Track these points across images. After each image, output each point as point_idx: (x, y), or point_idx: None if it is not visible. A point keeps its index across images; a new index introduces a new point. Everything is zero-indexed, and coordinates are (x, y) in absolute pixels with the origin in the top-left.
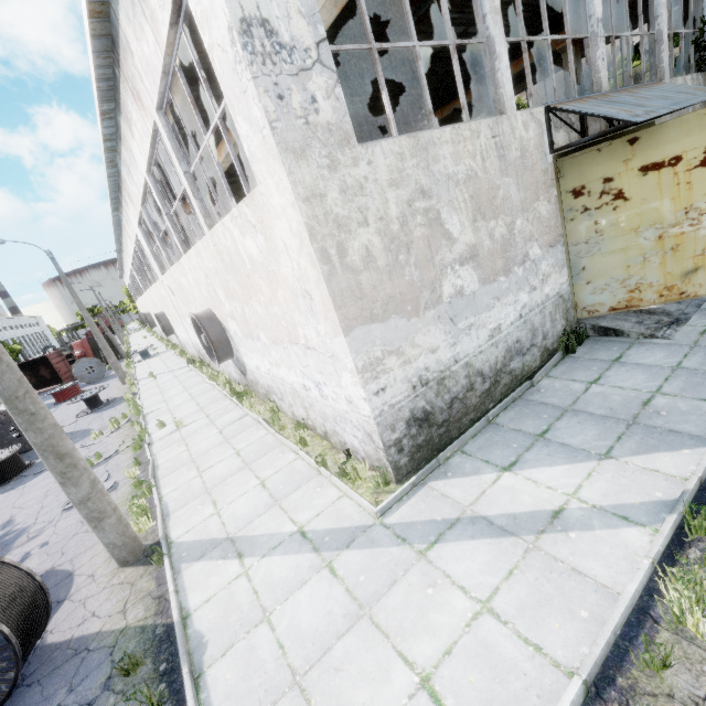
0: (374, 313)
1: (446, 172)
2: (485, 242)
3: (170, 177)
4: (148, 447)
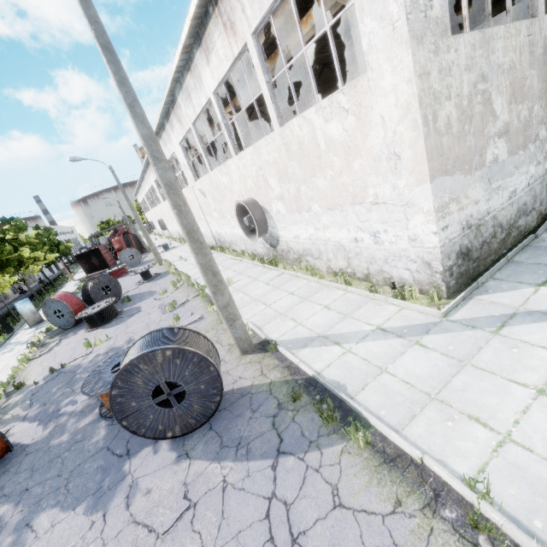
0: (447, 168)
1: (497, 62)
2: (514, 121)
3: (239, 92)
4: None
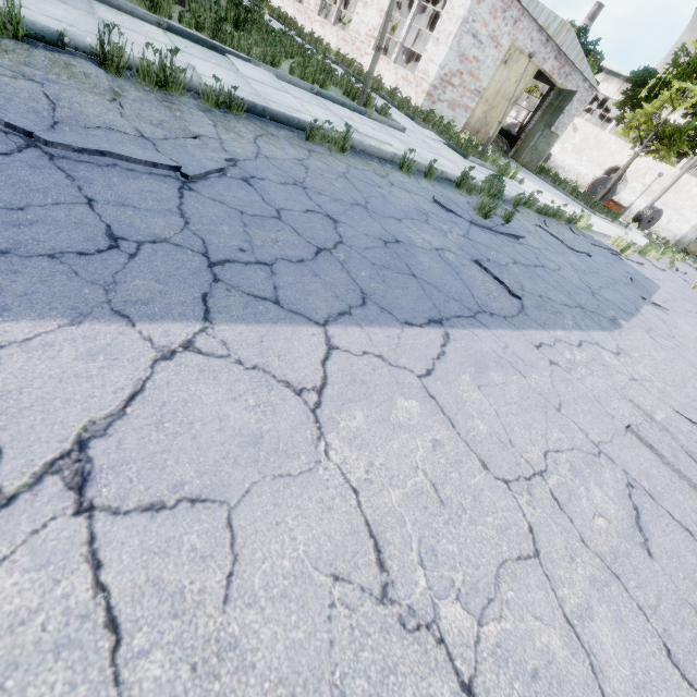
0: None
1: None
2: None
3: None
4: None
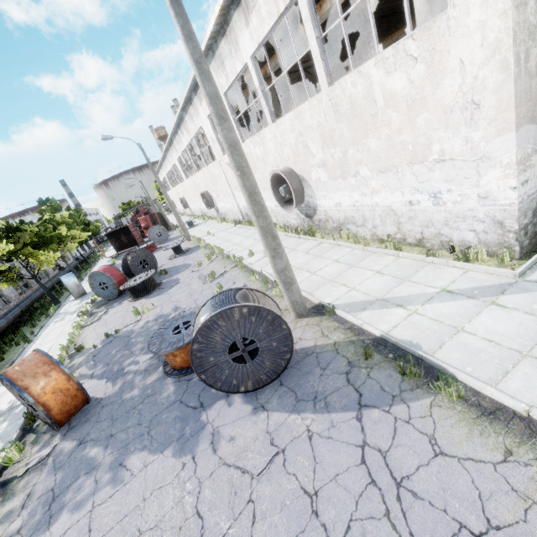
0: (533, 115)
1: None
2: None
3: (281, 53)
4: (251, 265)
